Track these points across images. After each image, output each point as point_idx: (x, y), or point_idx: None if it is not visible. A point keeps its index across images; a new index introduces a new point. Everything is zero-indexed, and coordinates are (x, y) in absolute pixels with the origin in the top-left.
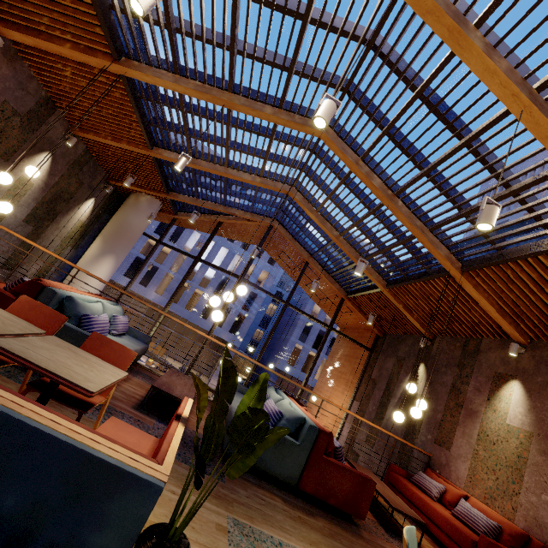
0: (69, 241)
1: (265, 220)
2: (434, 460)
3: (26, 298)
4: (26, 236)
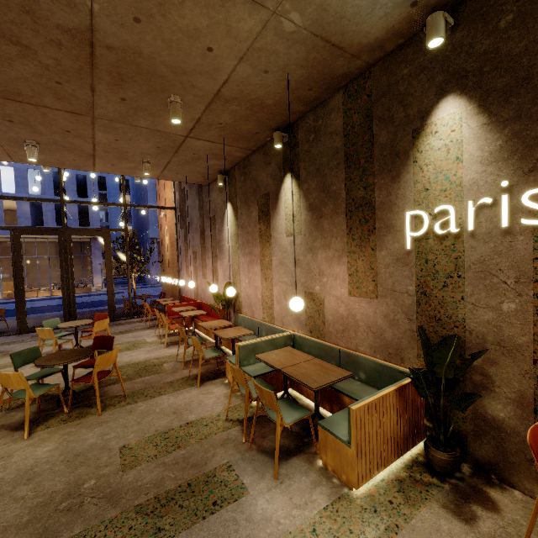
0: None
1: None
2: None
3: None
4: None
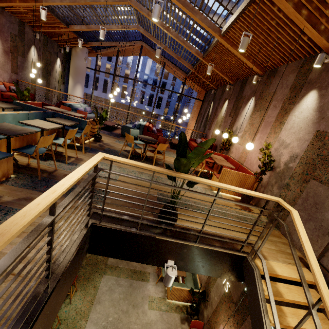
0: (60, 83)
1: (137, 44)
2: (207, 135)
3: (62, 106)
4: (46, 86)
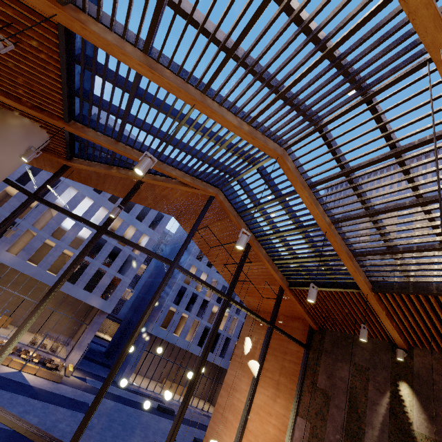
0: None
1: (207, 188)
2: None
3: None
4: None
